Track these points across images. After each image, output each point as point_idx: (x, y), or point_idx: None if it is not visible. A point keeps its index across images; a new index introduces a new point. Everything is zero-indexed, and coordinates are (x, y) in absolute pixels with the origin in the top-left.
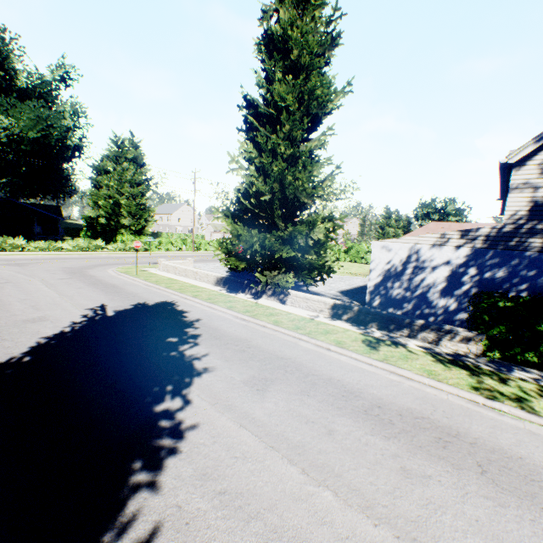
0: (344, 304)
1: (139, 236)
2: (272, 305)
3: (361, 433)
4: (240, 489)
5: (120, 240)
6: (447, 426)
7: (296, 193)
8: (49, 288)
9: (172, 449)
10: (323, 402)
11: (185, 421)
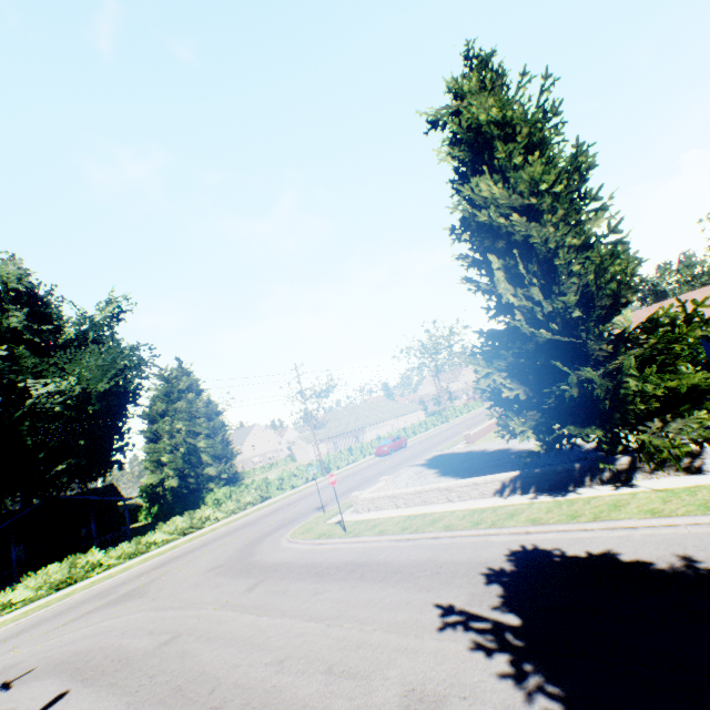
0: None
1: (242, 482)
2: (694, 482)
3: None
4: None
5: (212, 500)
6: None
7: (618, 290)
8: (266, 615)
9: None
10: None
11: None
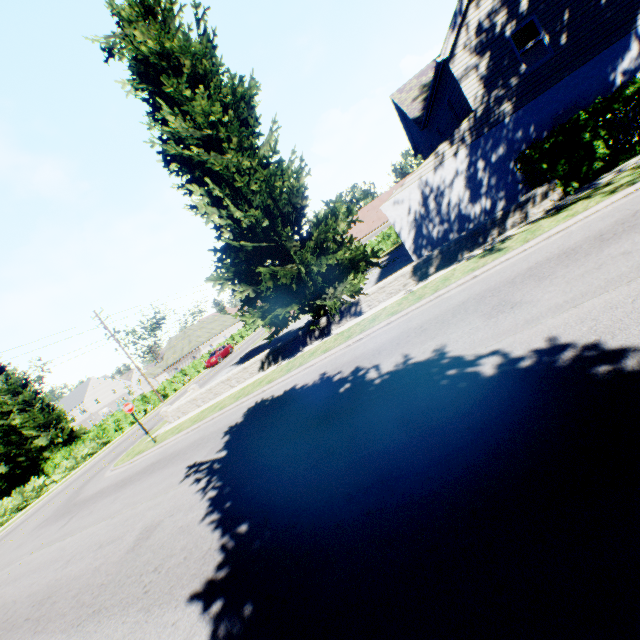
0: (422, 259)
1: (78, 439)
2: (355, 322)
3: (638, 237)
4: None
5: (53, 467)
6: None
7: (291, 199)
8: (71, 536)
9: (586, 348)
10: (569, 265)
11: (534, 348)
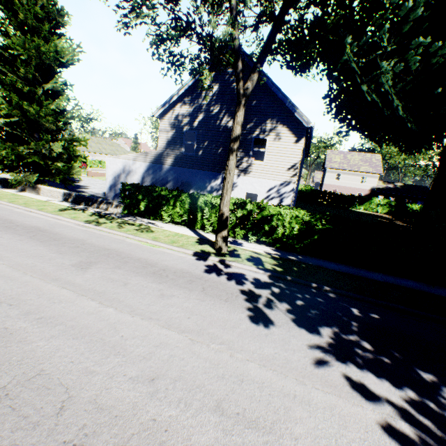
0: (70, 192)
1: None
2: (27, 195)
3: None
4: None
5: None
6: (45, 229)
7: (37, 119)
8: None
9: None
10: None
11: None
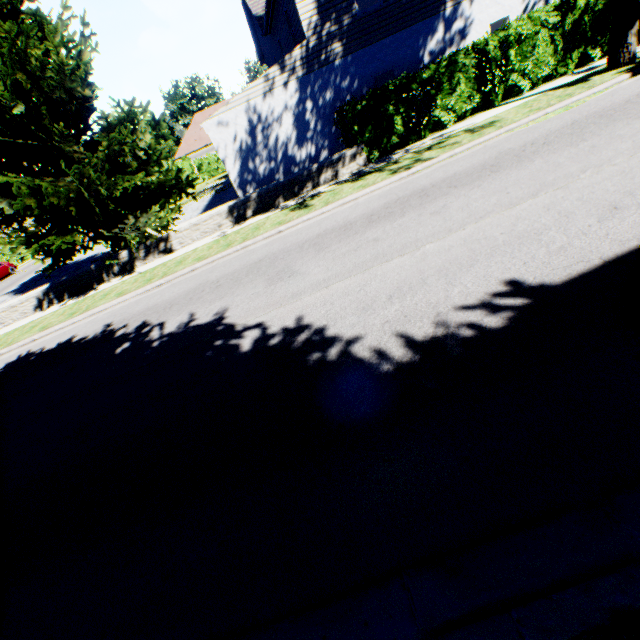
0: (240, 200)
1: None
2: (164, 261)
3: (389, 227)
4: (394, 288)
5: None
6: (413, 192)
7: (64, 82)
8: None
9: (317, 332)
10: (342, 241)
11: (286, 325)
